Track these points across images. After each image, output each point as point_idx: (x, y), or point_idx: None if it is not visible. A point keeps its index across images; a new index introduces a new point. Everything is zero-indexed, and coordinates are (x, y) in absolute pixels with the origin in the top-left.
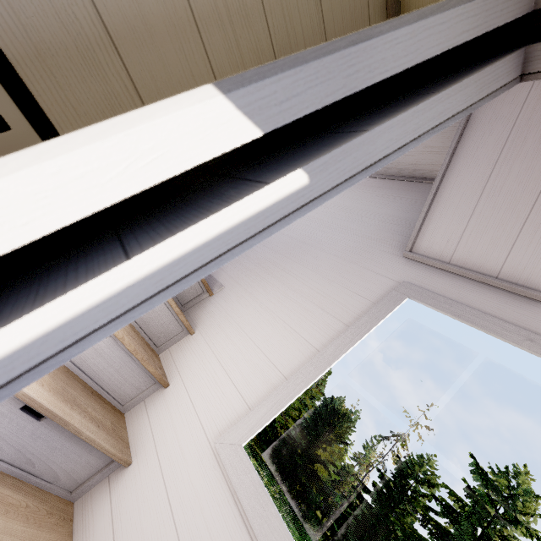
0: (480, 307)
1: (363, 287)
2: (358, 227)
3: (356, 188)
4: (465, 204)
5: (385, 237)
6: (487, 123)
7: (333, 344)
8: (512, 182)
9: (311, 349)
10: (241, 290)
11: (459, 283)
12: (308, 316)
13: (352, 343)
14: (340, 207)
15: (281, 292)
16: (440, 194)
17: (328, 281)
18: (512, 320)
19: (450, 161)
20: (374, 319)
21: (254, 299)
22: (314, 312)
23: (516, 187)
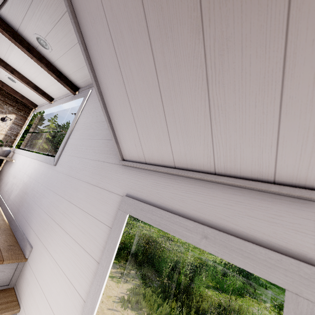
0: (171, 204)
1: (104, 212)
2: (96, 143)
3: (91, 101)
4: (126, 112)
5: (110, 148)
6: (92, 28)
7: (90, 294)
8: (138, 81)
9: (81, 302)
10: (41, 247)
11: (156, 180)
12: (76, 262)
13: (100, 288)
14: (85, 126)
15: (61, 239)
16: (109, 108)
17: (84, 214)
18: (192, 212)
19: (96, 77)
20: (110, 251)
21: (48, 255)
22: (79, 255)
23: (142, 85)
